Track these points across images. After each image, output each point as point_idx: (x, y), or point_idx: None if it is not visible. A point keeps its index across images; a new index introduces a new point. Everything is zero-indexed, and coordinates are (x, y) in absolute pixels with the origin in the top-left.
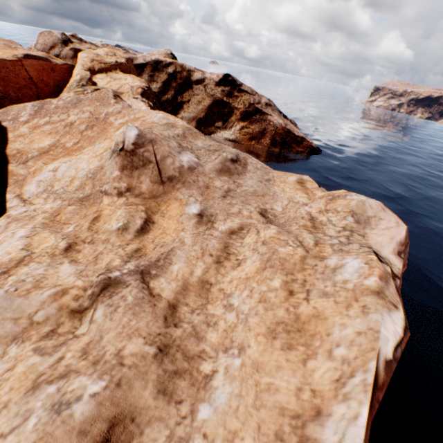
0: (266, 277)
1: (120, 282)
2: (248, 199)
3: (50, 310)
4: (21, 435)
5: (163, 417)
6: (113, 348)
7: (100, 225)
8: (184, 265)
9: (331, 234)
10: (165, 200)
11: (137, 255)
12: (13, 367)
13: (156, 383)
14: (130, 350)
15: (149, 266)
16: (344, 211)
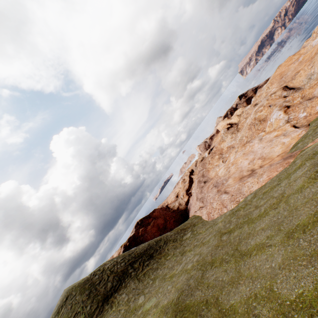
0: None
1: None
2: None
3: None
4: None
5: None
6: None
7: None
8: None
9: None
10: None
11: None
12: None
13: None
14: None
15: None
16: (317, 29)
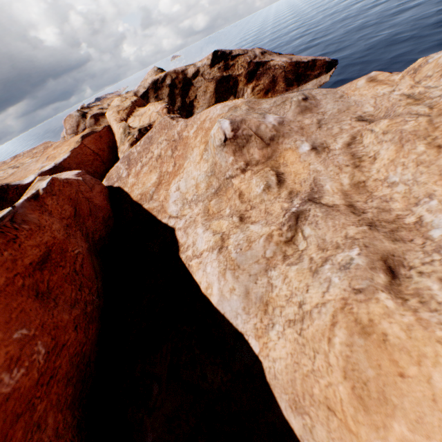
0: (408, 150)
1: (302, 211)
2: (338, 118)
3: (272, 248)
4: (336, 286)
5: (409, 249)
6: (338, 238)
7: (247, 196)
8: (332, 183)
9: (438, 95)
10: (277, 156)
11: (293, 195)
12: (285, 276)
13: (386, 239)
14: (352, 233)
15: (310, 195)
16: (436, 72)
